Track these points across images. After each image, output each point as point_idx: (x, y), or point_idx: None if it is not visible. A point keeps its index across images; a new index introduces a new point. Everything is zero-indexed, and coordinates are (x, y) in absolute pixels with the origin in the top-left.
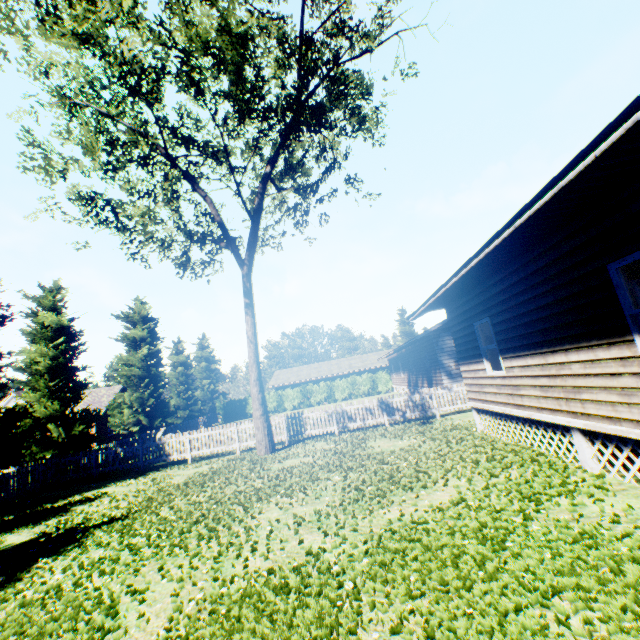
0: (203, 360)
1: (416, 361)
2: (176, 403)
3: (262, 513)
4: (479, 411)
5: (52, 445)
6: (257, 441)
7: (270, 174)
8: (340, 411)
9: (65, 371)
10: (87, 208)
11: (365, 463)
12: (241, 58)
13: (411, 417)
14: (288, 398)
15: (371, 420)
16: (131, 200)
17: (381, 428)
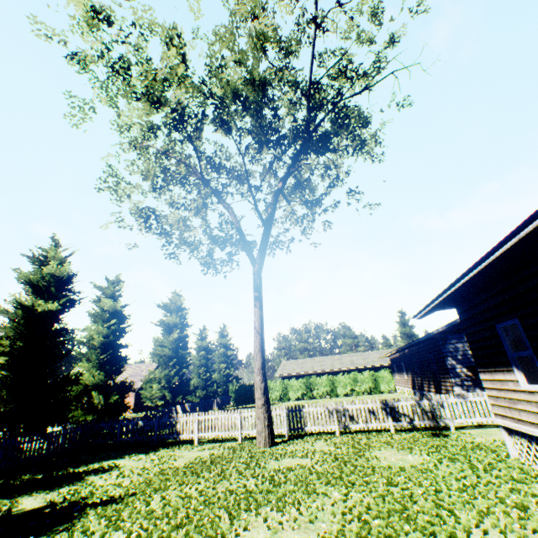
0: (222, 346)
1: (420, 363)
2: (196, 382)
3: (247, 529)
4: (510, 431)
5: (93, 410)
6: (257, 431)
7: (281, 189)
8: (341, 409)
9: (112, 347)
10: (141, 219)
11: (369, 480)
12: (261, 100)
13: (419, 425)
14: (292, 388)
15: (374, 423)
16: (171, 211)
17: (386, 434)
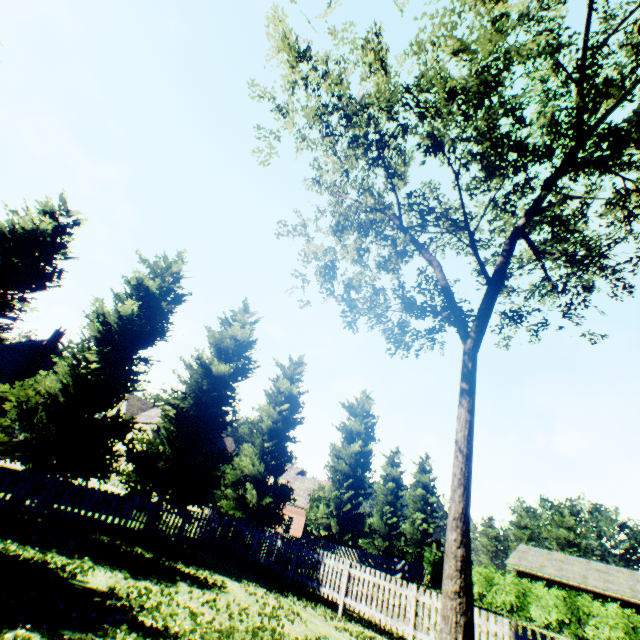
0: (420, 485)
1: None
2: (376, 525)
3: None
4: None
5: (244, 506)
6: None
7: (522, 226)
8: None
9: (279, 436)
10: (322, 278)
11: None
12: (489, 86)
13: None
14: (537, 600)
15: None
16: (352, 260)
17: None
